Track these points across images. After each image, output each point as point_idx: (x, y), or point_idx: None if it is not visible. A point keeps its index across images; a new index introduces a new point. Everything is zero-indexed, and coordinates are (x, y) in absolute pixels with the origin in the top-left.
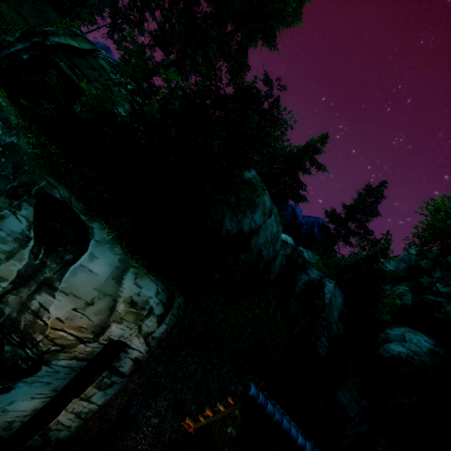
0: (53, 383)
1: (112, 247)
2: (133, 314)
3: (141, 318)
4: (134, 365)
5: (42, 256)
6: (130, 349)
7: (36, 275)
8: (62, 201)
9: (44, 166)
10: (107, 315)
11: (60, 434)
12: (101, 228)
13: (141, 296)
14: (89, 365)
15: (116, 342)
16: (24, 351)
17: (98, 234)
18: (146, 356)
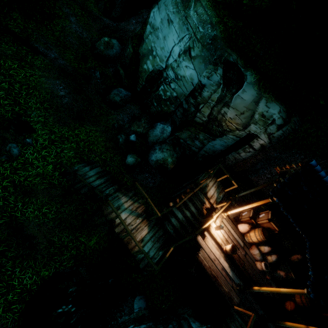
0: (227, 143)
1: (255, 86)
2: (262, 122)
3: (266, 124)
4: (261, 147)
5: (225, 92)
6: (259, 138)
7: (222, 100)
8: (233, 62)
9: (226, 42)
10: (249, 120)
11: (228, 162)
12: (250, 75)
13: (268, 112)
14: (240, 141)
15: (252, 134)
16: (218, 129)
17: (248, 78)
18: (268, 145)
